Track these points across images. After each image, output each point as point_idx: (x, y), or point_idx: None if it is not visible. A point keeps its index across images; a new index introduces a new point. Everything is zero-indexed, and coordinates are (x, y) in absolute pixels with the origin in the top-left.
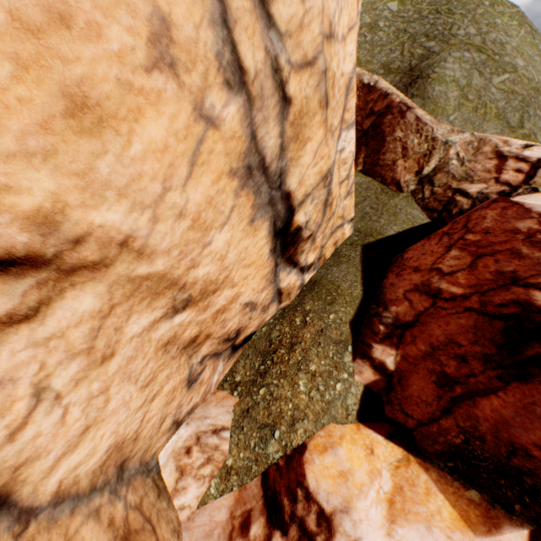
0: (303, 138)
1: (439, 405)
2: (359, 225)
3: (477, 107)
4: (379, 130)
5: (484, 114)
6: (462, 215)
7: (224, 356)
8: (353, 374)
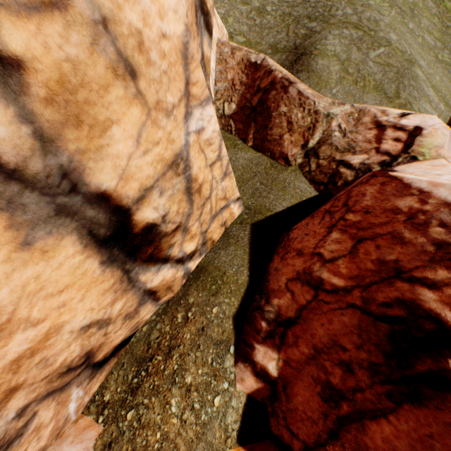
0: (94, 120)
1: (326, 425)
2: (250, 202)
3: (357, 80)
4: (266, 106)
5: (364, 86)
6: (345, 189)
7: (78, 381)
8: (235, 381)
